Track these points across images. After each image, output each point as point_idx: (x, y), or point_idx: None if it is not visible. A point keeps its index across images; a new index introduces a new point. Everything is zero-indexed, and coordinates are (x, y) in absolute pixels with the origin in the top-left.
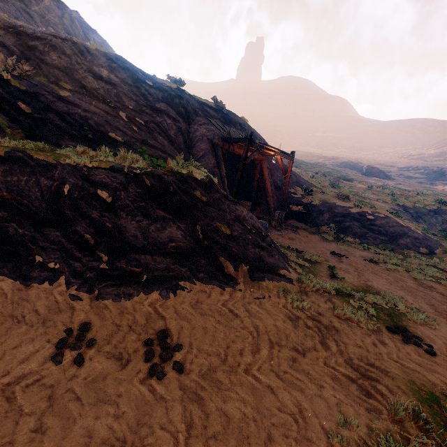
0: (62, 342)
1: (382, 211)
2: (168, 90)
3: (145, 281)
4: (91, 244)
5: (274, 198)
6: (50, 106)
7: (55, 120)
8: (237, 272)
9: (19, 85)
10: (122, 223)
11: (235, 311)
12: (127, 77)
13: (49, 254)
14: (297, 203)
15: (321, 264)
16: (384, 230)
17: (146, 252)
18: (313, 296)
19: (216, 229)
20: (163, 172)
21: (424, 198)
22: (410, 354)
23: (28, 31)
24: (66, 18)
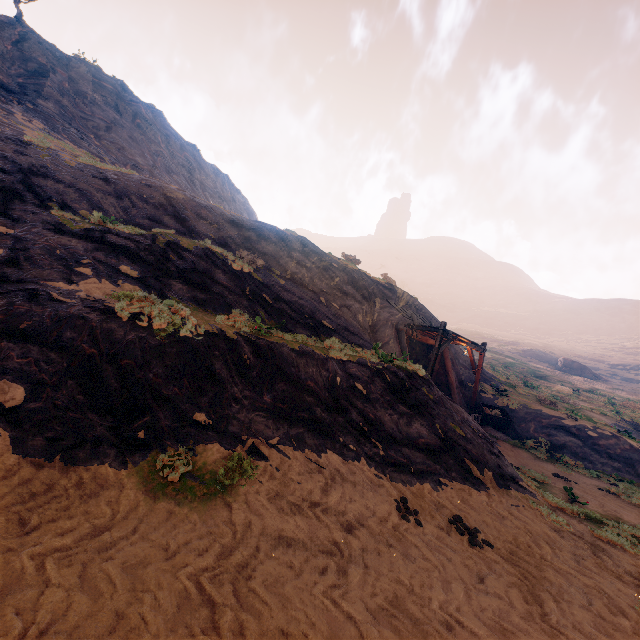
0: (400, 507)
1: (606, 427)
2: (352, 272)
3: (414, 472)
4: (367, 432)
5: (459, 395)
6: (280, 296)
7: (287, 309)
8: (483, 476)
9: (258, 277)
10: (380, 415)
11: (501, 512)
12: (317, 260)
13: (345, 437)
14: (492, 405)
15: (550, 486)
16: (614, 453)
17: (404, 445)
18: (563, 515)
19: (452, 429)
20: (395, 367)
21: None
22: None
23: (244, 223)
24: (218, 182)
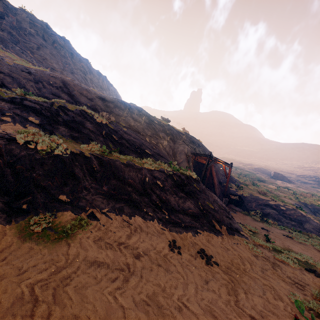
0: (170, 245)
1: (290, 205)
2: (165, 126)
3: (183, 226)
4: (160, 206)
5: (218, 189)
6: (122, 136)
7: (125, 143)
8: (221, 228)
9: (111, 126)
10: (168, 197)
11: (227, 247)
12: (146, 119)
13: (147, 208)
14: (234, 194)
15: (258, 233)
16: (293, 217)
17: (180, 213)
18: (261, 248)
19: (207, 205)
20: (180, 173)
21: (318, 199)
22: (319, 281)
23: (107, 99)
24: (100, 79)
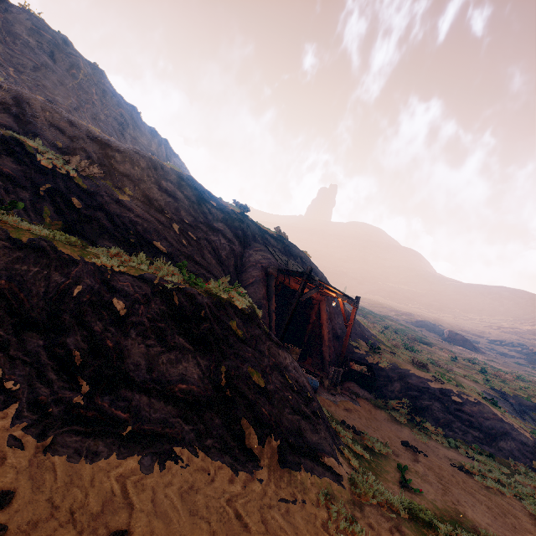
0: None
1: (472, 393)
2: (231, 213)
3: (127, 435)
4: (76, 365)
5: (330, 348)
6: (103, 206)
7: (102, 219)
8: (262, 446)
9: (82, 183)
10: (127, 344)
11: (245, 519)
12: (192, 194)
13: (15, 368)
14: (360, 361)
15: (388, 458)
16: (477, 421)
17: (144, 390)
18: (371, 514)
19: (246, 375)
20: (198, 291)
21: (527, 386)
22: None
23: (113, 144)
24: (154, 142)
